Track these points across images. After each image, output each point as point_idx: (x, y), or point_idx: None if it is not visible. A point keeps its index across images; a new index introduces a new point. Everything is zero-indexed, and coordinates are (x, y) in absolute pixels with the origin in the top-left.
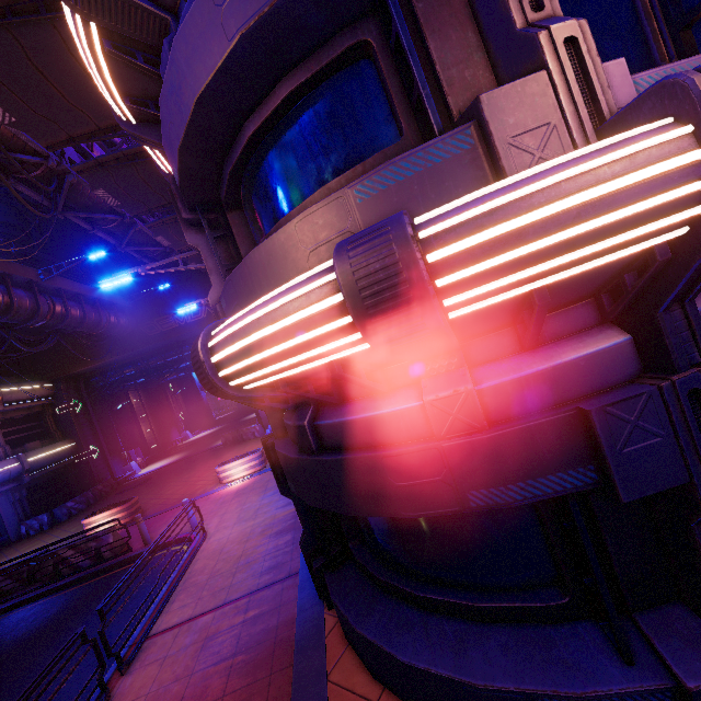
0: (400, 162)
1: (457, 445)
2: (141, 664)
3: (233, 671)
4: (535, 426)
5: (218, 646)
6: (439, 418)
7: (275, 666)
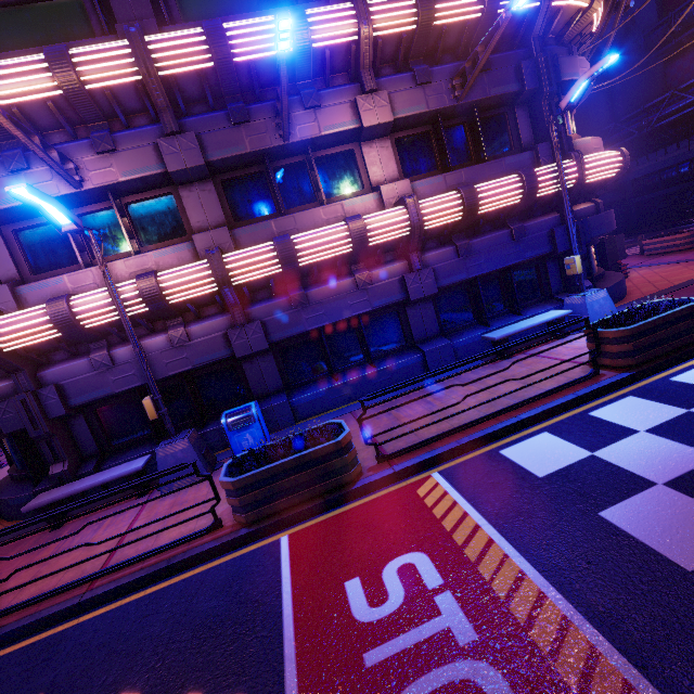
0: None
1: None
2: None
3: None
4: None
5: None
6: None
7: None
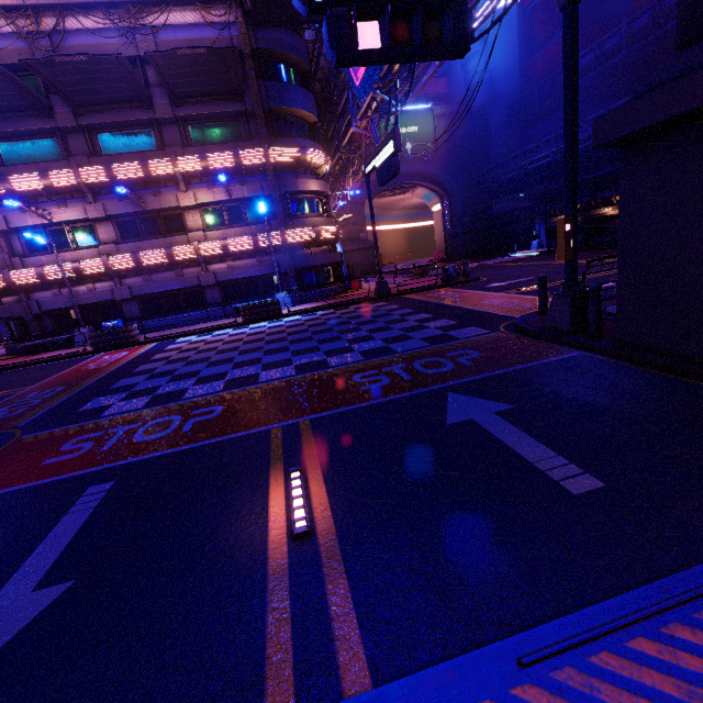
0: None
1: None
2: None
3: None
4: (7, 306)
5: None
6: None
7: None
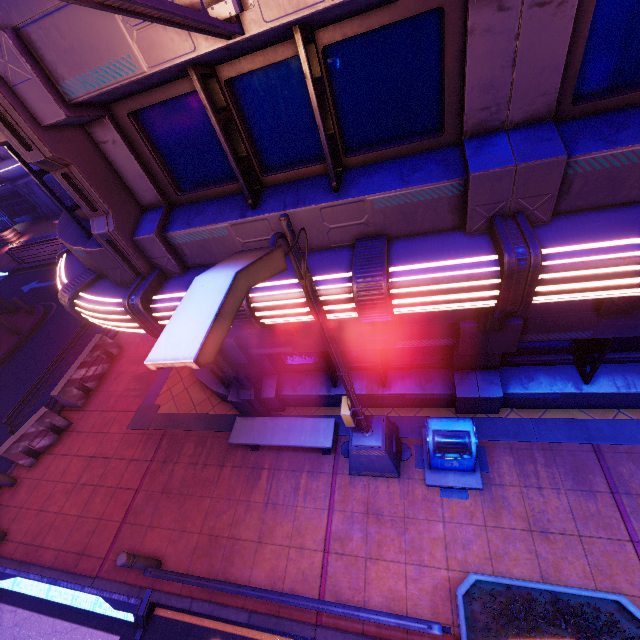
0: (77, 250)
1: None
2: None
3: None
4: None
5: None
6: None
7: None
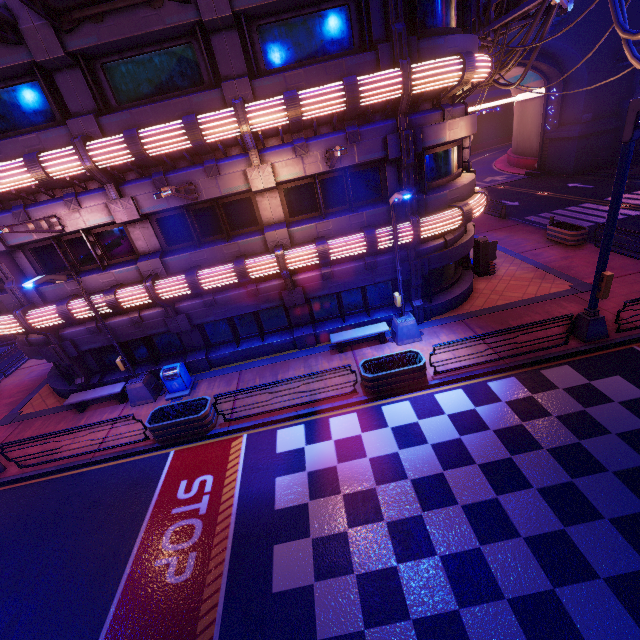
0: None
1: (26, 348)
2: (12, 376)
3: (31, 380)
4: (35, 348)
5: (33, 374)
6: (23, 343)
7: (40, 380)
